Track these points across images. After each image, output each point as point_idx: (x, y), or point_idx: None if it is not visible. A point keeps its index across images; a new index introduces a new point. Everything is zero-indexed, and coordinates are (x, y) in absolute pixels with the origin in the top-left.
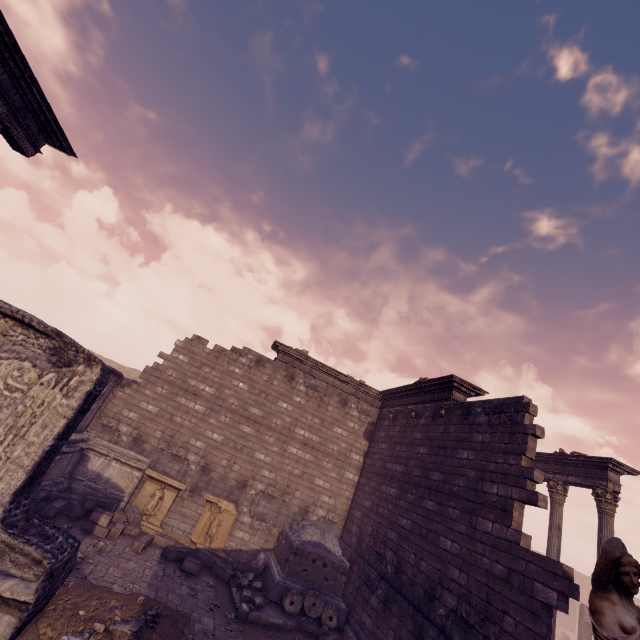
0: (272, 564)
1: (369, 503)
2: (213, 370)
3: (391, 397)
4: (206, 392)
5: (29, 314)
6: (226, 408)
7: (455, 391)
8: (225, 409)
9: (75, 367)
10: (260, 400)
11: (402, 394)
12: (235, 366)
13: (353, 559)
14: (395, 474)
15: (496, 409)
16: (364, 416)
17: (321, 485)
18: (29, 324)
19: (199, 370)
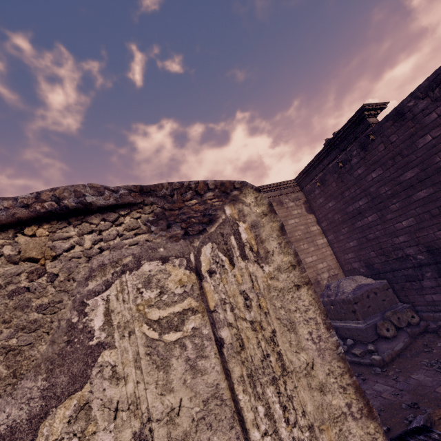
0: (340, 325)
1: (354, 242)
2: None
3: (306, 175)
4: None
5: (63, 188)
6: None
7: (368, 118)
8: None
9: (220, 216)
10: None
11: (316, 164)
12: None
13: (377, 279)
14: (362, 208)
15: (432, 86)
16: (297, 202)
17: (311, 260)
18: (78, 211)
19: None
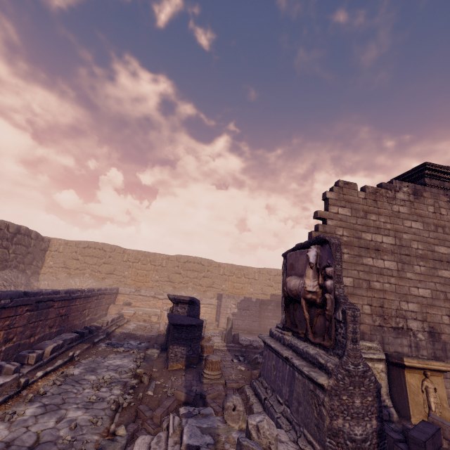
0: None
1: None
2: (379, 216)
3: None
4: (386, 244)
5: None
6: (414, 256)
7: None
8: (414, 257)
9: None
10: (440, 236)
11: None
12: (397, 205)
13: None
14: None
15: None
16: None
17: None
18: None
19: (366, 220)
